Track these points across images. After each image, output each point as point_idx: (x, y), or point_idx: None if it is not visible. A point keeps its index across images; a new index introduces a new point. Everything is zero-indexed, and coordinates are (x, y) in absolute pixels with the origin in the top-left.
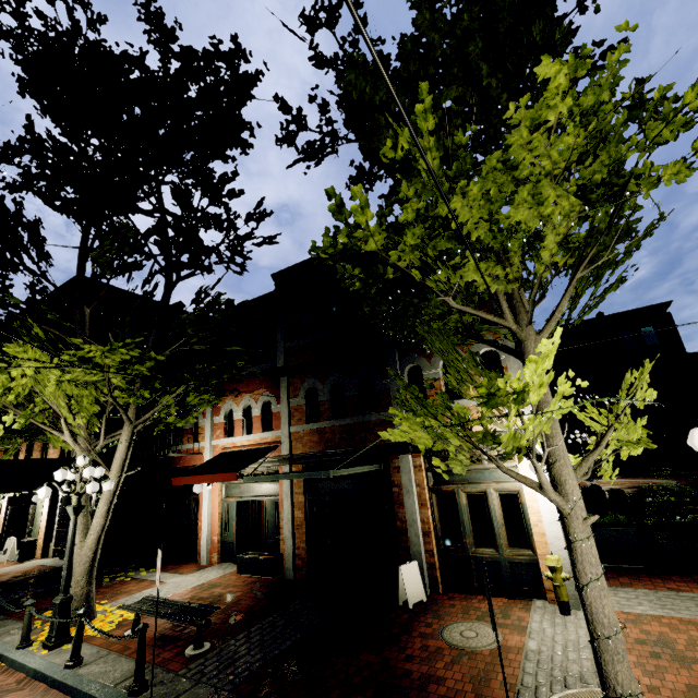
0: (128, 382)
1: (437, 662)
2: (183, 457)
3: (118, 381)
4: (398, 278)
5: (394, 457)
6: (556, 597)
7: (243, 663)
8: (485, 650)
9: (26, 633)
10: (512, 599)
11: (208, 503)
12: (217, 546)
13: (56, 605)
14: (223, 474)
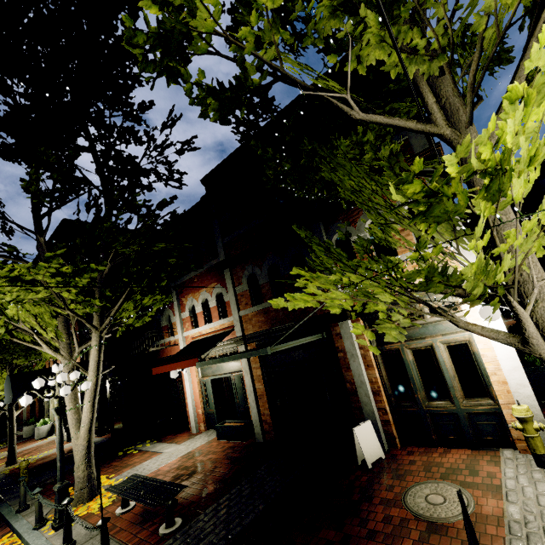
0: (77, 294)
1: (404, 539)
2: (165, 349)
3: (68, 295)
4: (268, 83)
5: (334, 325)
6: (530, 449)
7: (206, 544)
8: (457, 520)
9: (39, 516)
10: (475, 449)
11: (189, 383)
12: (202, 417)
13: (55, 492)
14: (187, 361)
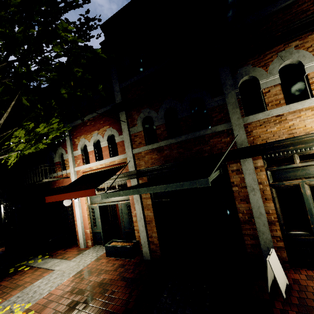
0: None
1: None
2: (57, 181)
3: None
4: None
5: (231, 162)
6: None
7: None
8: None
9: None
10: None
11: (79, 209)
12: (90, 236)
13: None
14: (83, 191)
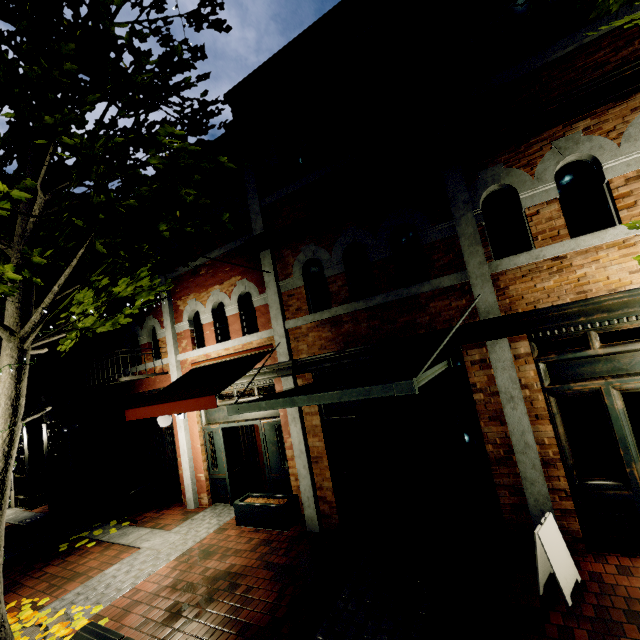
0: None
1: None
2: (145, 380)
3: None
4: None
5: (470, 346)
6: None
7: None
8: None
9: None
10: None
11: (185, 433)
12: (205, 485)
13: None
14: (194, 400)
